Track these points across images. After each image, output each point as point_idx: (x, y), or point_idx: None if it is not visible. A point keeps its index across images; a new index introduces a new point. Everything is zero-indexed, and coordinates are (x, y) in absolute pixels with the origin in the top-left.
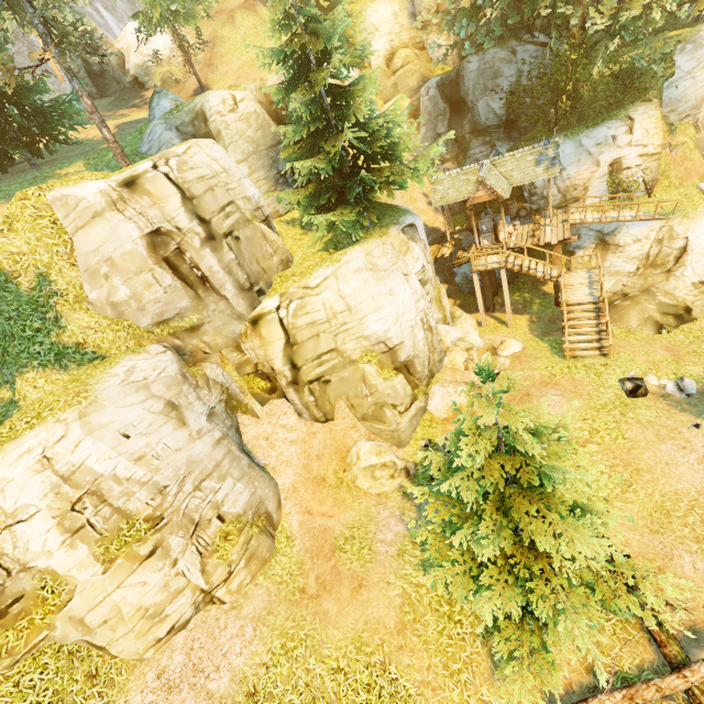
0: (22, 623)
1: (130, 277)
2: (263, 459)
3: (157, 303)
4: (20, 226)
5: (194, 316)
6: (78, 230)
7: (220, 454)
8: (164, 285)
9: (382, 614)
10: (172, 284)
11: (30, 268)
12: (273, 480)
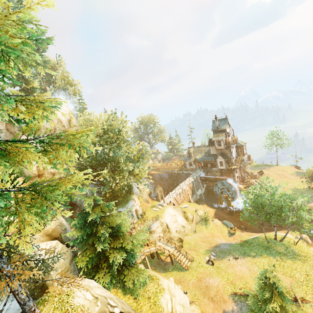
0: None
1: None
2: None
3: None
4: None
5: None
6: None
7: None
8: None
9: None
10: None
11: None
12: None
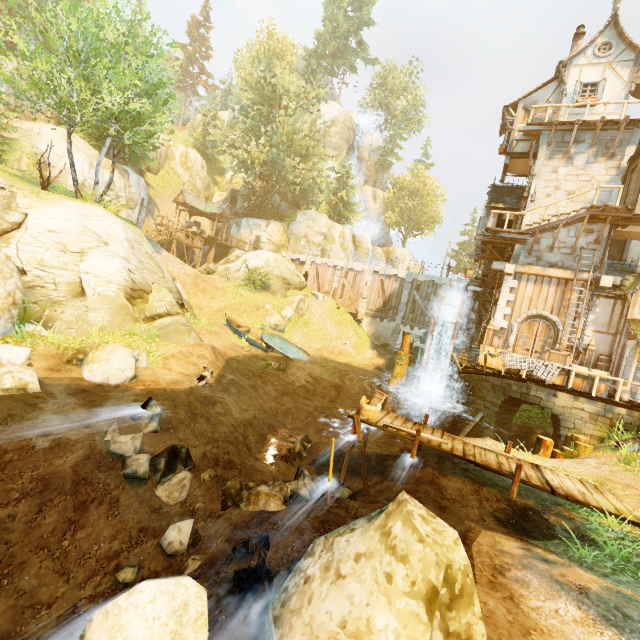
0: None
1: None
2: None
3: None
4: None
5: None
6: None
7: None
8: None
9: None
10: None
11: None
12: None
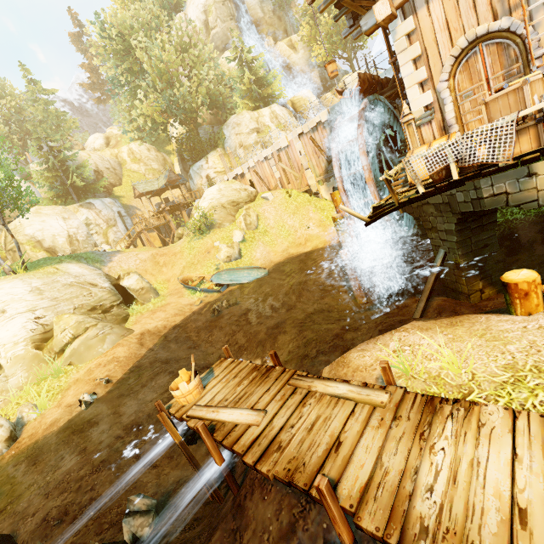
0: None
1: None
2: None
3: None
4: None
5: None
6: None
7: None
8: None
9: None
10: None
11: None
12: None
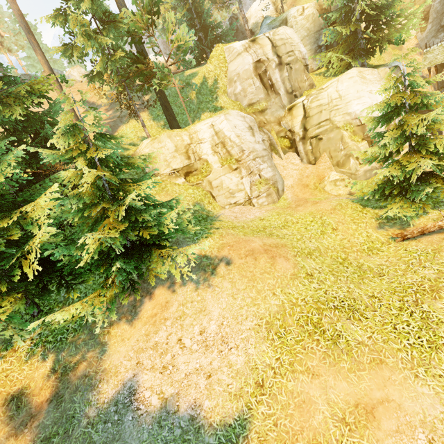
0: (195, 177)
1: (244, 81)
2: (280, 172)
3: (252, 94)
4: (214, 59)
5: (264, 103)
6: (231, 61)
7: (264, 154)
8: (256, 85)
9: (325, 207)
10: (259, 85)
11: (212, 77)
12: (283, 179)
